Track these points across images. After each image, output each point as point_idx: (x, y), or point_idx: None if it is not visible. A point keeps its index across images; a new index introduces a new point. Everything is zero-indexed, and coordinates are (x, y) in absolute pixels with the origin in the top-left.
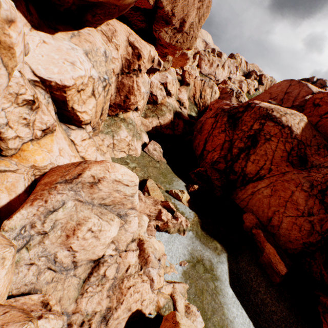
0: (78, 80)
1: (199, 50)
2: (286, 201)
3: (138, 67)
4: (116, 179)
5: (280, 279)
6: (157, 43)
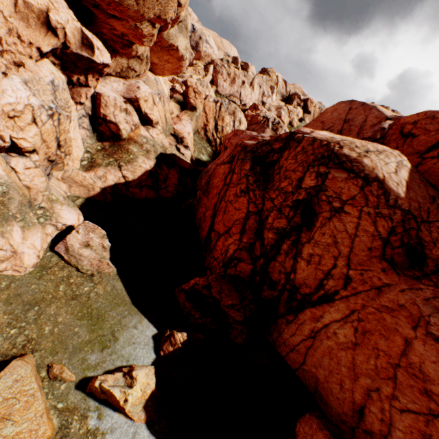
0: None
1: (214, 58)
2: (395, 364)
3: None
4: None
5: None
6: None
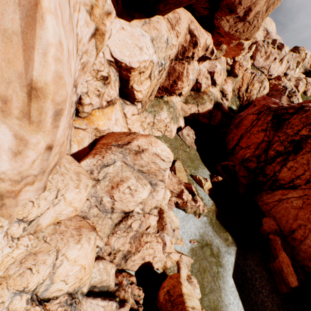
0: (142, 63)
1: (257, 40)
2: None
3: (192, 54)
4: (156, 153)
5: (288, 290)
6: (214, 31)
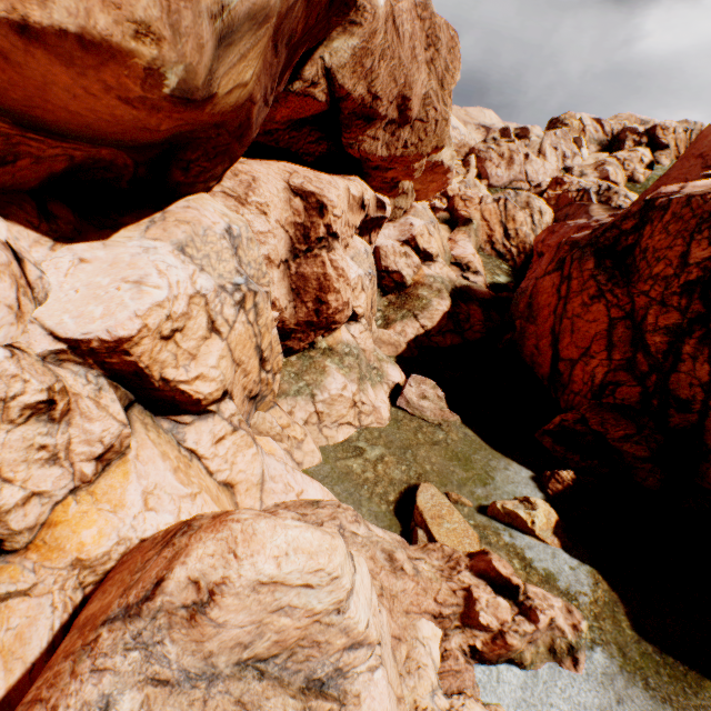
0: (152, 314)
1: (472, 145)
2: None
3: (326, 230)
4: (261, 579)
5: None
6: (365, 168)
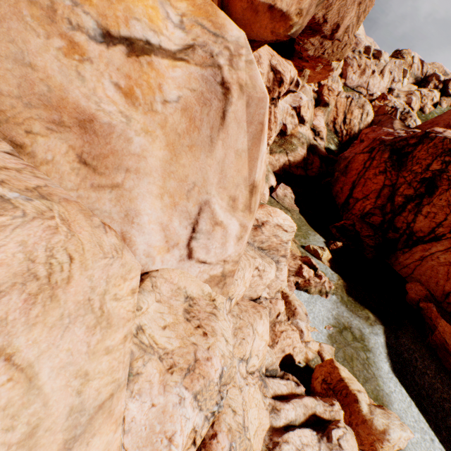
0: None
1: None
2: None
3: (278, 95)
4: (278, 224)
5: None
6: (294, 56)
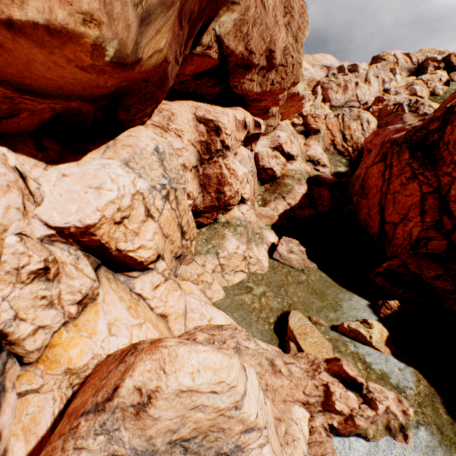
0: (107, 208)
1: (318, 80)
2: None
3: (221, 144)
4: (182, 388)
5: None
6: (246, 101)
